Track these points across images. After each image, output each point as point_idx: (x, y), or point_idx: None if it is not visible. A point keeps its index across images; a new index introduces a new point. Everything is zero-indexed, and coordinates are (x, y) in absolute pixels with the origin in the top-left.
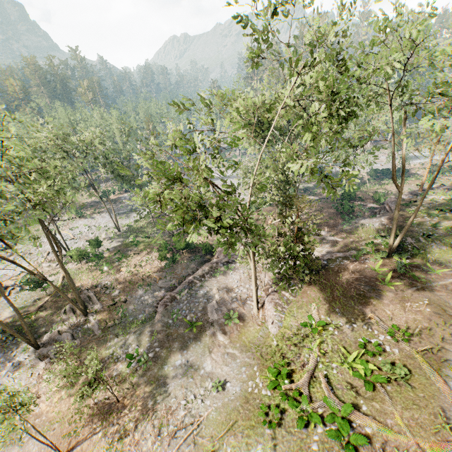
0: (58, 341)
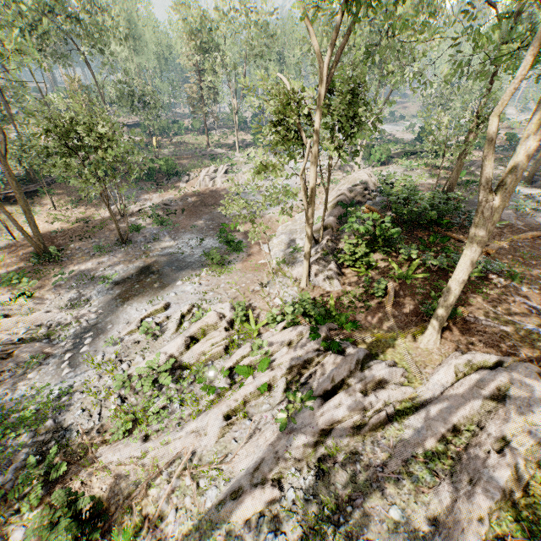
0: (531, 181)
